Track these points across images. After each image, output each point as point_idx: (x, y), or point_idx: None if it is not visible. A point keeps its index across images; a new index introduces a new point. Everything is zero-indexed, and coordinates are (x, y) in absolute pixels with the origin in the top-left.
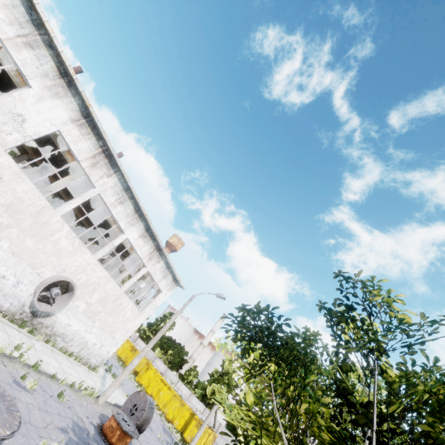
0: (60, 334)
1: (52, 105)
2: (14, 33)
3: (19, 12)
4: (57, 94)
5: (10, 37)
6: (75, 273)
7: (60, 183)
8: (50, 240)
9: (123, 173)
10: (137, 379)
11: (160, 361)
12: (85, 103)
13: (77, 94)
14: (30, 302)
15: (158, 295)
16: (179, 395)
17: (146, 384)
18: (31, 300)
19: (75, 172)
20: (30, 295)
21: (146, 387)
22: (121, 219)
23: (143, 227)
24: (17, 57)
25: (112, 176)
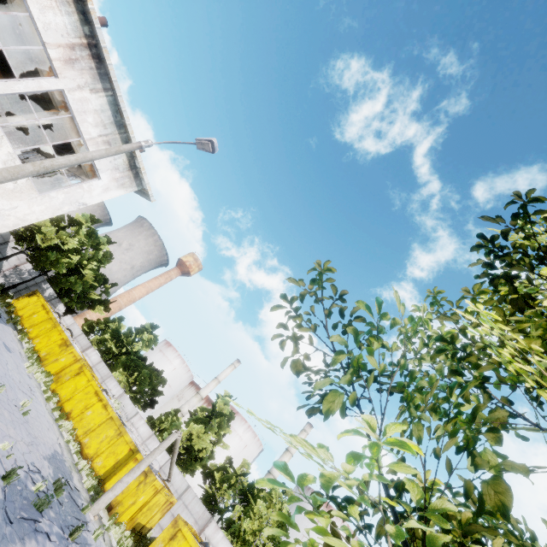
0: None
1: None
2: None
3: None
4: None
5: None
6: None
7: None
8: None
9: None
10: (53, 387)
11: (114, 382)
12: None
13: None
14: None
15: (91, 180)
16: (118, 418)
17: (67, 395)
18: None
19: None
20: None
21: (64, 400)
22: None
23: None
24: None
25: None
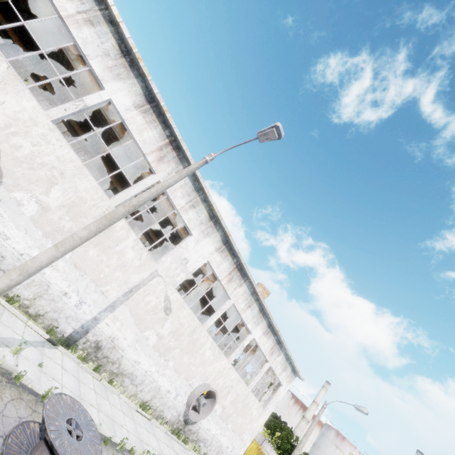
0: (202, 438)
1: (204, 243)
2: (185, 201)
3: (188, 186)
4: (207, 234)
5: (182, 206)
6: (214, 379)
7: (197, 291)
8: (199, 353)
9: (252, 281)
10: None
11: (269, 446)
12: (225, 234)
13: (220, 228)
14: (184, 411)
15: (279, 388)
16: None
17: None
18: (184, 409)
19: (207, 278)
20: (184, 404)
21: None
22: (248, 321)
23: (266, 323)
24: (185, 218)
25: (242, 285)
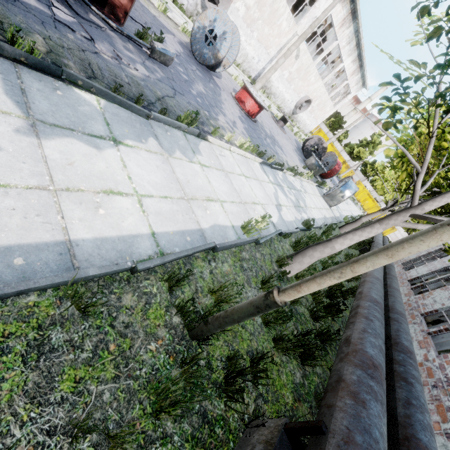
0: (298, 121)
1: None
2: None
3: None
4: None
5: None
6: (312, 93)
7: None
8: (307, 80)
9: (359, 24)
10: None
11: (324, 126)
12: None
13: None
14: (293, 109)
15: (348, 96)
16: (337, 151)
17: None
18: (293, 108)
19: None
20: (294, 106)
21: None
22: (344, 54)
23: (356, 54)
24: None
25: (350, 27)
